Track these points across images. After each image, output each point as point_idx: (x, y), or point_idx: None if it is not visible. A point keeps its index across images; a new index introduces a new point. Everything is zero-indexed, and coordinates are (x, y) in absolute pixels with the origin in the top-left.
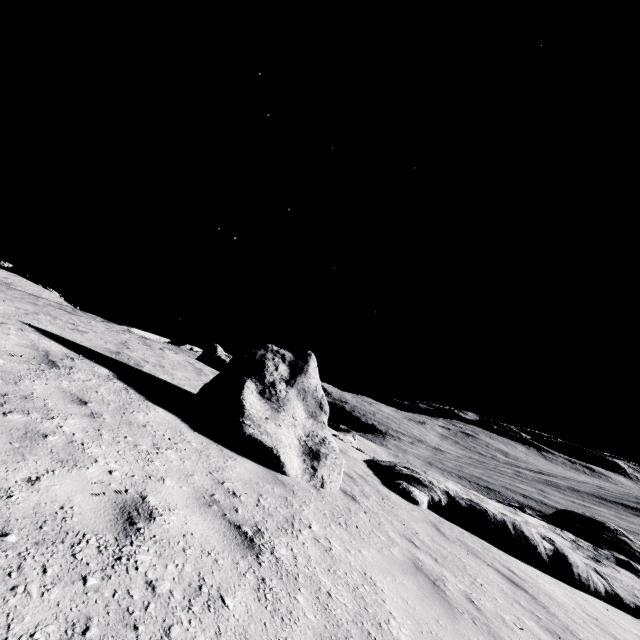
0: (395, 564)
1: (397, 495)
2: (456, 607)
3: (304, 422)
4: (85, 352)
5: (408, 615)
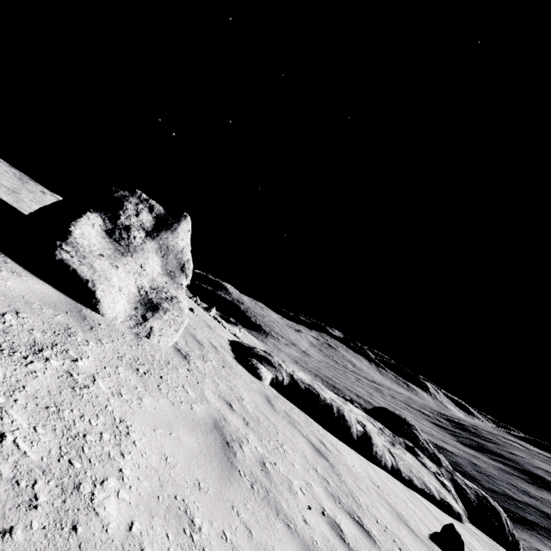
0: (186, 419)
1: (244, 369)
2: (239, 469)
3: (156, 276)
4: None
5: (153, 474)
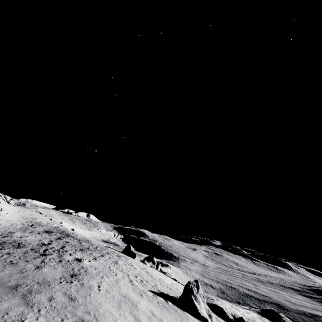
0: None
1: (221, 319)
2: None
3: (203, 305)
4: (160, 295)
5: None
